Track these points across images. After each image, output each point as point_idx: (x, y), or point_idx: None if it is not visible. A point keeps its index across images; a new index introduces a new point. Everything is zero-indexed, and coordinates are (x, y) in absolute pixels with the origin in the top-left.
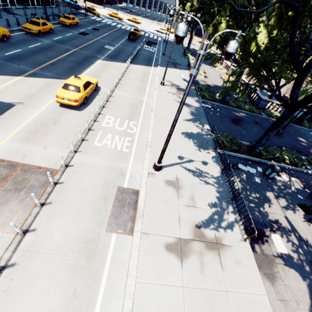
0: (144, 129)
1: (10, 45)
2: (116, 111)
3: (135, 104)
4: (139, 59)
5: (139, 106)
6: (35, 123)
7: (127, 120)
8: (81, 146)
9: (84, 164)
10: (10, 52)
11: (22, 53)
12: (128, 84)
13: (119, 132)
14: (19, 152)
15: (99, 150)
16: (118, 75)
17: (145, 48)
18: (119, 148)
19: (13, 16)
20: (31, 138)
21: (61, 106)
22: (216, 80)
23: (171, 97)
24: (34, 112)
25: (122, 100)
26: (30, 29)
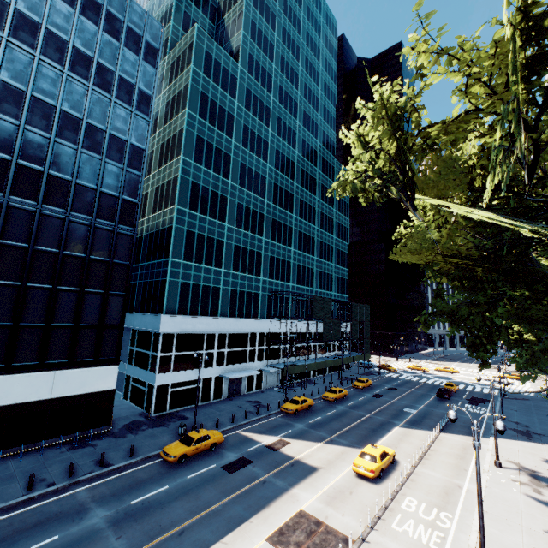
0: (463, 527)
1: (312, 413)
2: (419, 493)
3: (448, 488)
4: (455, 425)
5: (454, 492)
6: (334, 489)
7: (435, 508)
8: (377, 524)
9: (380, 544)
10: (313, 420)
11: (321, 420)
12: (438, 460)
13: (423, 521)
14: (322, 513)
15: (398, 535)
16: (422, 446)
17: (465, 409)
18: (424, 541)
19: (314, 386)
20: (331, 502)
21: (356, 475)
22: None
23: (518, 488)
24: (332, 478)
25: (427, 480)
26: (329, 397)
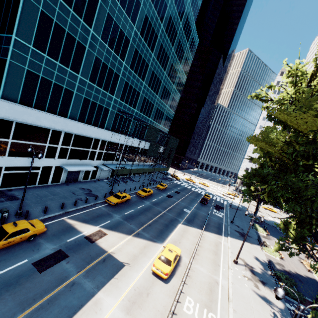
0: None
1: (128, 205)
2: (194, 291)
3: (211, 285)
4: (210, 225)
5: (215, 288)
6: (134, 290)
7: (205, 309)
8: None
9: None
10: (128, 212)
11: (133, 213)
12: (204, 256)
13: None
14: None
15: None
16: (195, 243)
17: (214, 213)
18: None
19: (132, 182)
20: (131, 309)
21: (153, 273)
22: (295, 264)
23: (247, 283)
24: (135, 276)
25: (199, 277)
26: (141, 194)
